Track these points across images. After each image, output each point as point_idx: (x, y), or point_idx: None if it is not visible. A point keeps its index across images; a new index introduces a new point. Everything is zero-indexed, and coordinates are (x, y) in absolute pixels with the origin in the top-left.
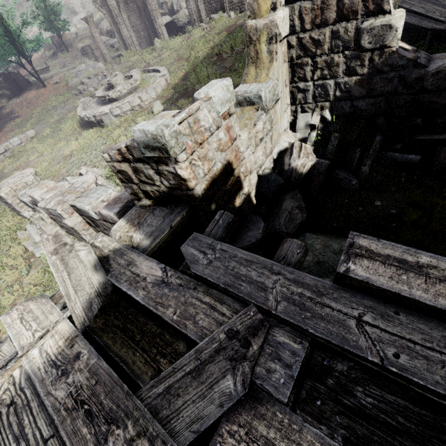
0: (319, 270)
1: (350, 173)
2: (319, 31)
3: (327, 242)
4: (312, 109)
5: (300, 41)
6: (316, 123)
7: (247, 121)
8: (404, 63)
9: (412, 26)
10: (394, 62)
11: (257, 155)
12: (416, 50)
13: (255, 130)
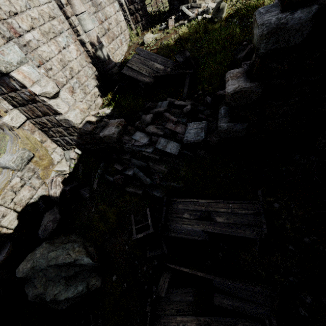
0: (33, 272)
1: (88, 189)
2: (40, 118)
3: (44, 251)
4: (70, 148)
5: (36, 122)
6: (72, 157)
7: (10, 177)
8: (89, 132)
9: (134, 78)
10: (84, 132)
11: (21, 196)
12: (99, 120)
13: (9, 186)
